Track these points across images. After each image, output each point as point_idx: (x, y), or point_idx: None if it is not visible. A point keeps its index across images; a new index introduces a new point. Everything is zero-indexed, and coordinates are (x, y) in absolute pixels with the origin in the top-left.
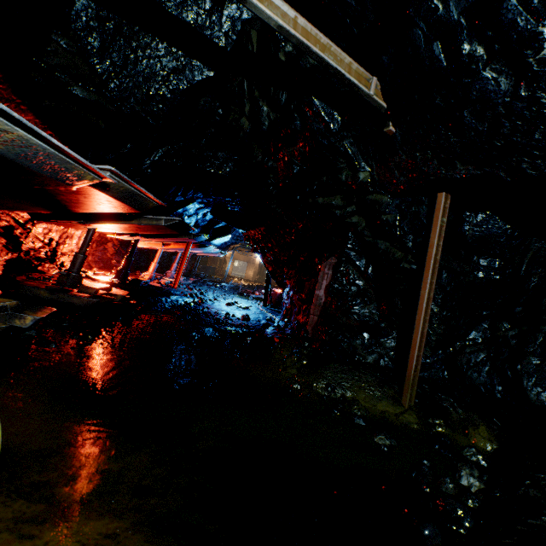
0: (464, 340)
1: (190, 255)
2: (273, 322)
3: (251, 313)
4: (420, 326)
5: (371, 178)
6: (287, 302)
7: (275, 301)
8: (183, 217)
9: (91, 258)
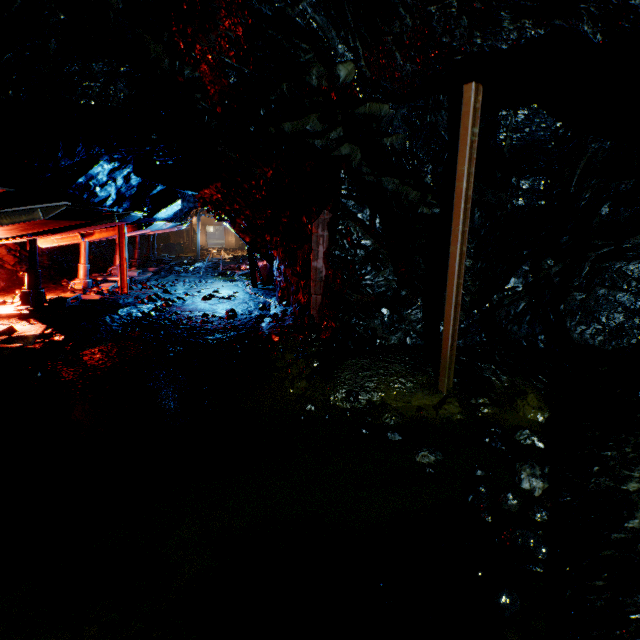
0: (502, 292)
1: (138, 237)
2: (268, 310)
3: (238, 304)
4: (453, 295)
5: (358, 74)
6: (280, 280)
7: (266, 277)
8: (93, 190)
9: None
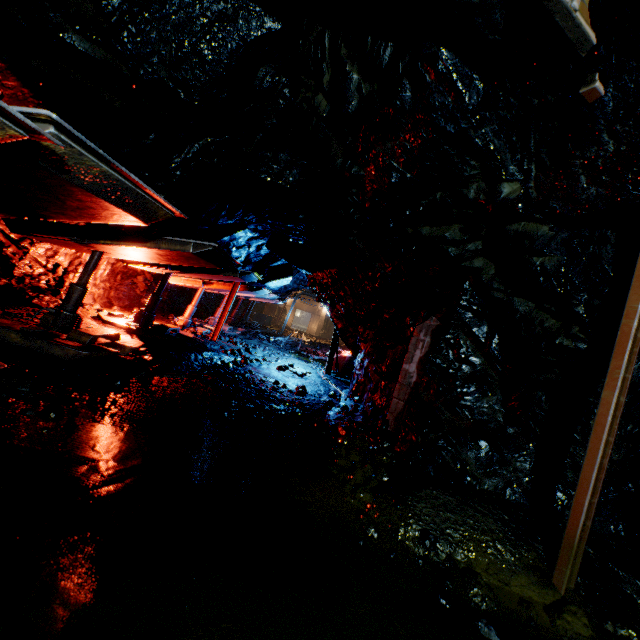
0: None
1: (241, 299)
2: (338, 399)
3: (309, 383)
4: (598, 453)
5: (524, 193)
6: (359, 373)
7: (342, 368)
8: (230, 249)
9: (114, 294)
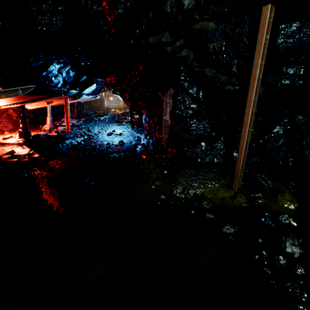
0: (270, 134)
1: (75, 103)
2: (140, 141)
3: (124, 137)
4: (245, 137)
5: (196, 2)
6: (146, 125)
7: (139, 123)
8: (51, 79)
9: (0, 125)
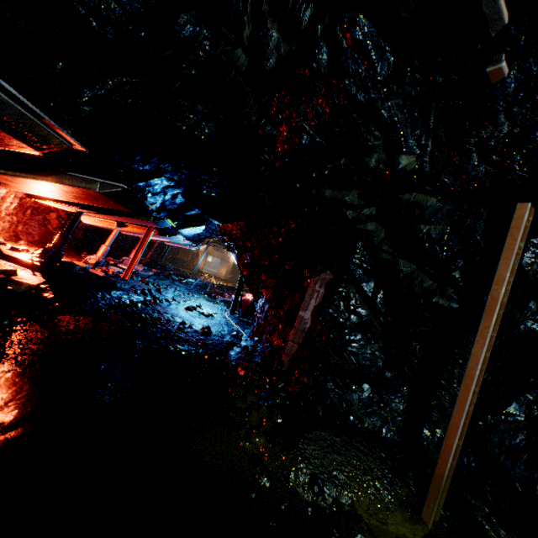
0: (499, 413)
1: (157, 243)
2: (240, 339)
3: (214, 323)
4: (467, 402)
5: (419, 166)
6: (259, 316)
7: (245, 309)
8: (146, 194)
9: (22, 228)
